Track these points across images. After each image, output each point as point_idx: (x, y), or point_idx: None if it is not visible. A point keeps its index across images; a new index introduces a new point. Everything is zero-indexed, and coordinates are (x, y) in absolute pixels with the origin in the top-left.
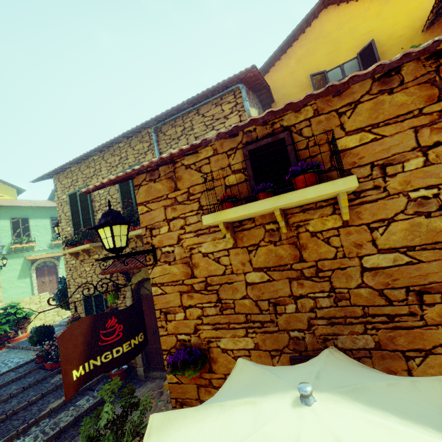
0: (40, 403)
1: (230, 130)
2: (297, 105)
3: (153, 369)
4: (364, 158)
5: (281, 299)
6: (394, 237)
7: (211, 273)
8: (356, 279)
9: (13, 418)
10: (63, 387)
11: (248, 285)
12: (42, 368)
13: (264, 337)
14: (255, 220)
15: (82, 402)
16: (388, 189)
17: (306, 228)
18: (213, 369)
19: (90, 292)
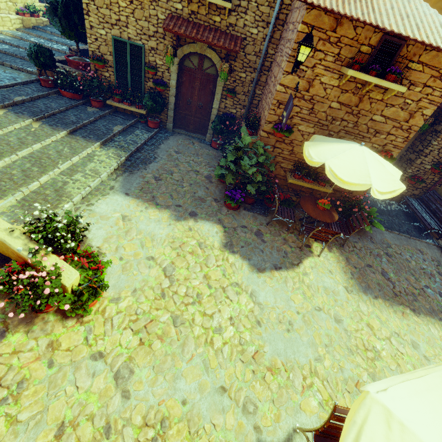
0: (100, 125)
1: (396, 33)
2: (424, 44)
3: (178, 128)
4: (411, 77)
5: (337, 118)
6: (388, 112)
7: (318, 94)
8: (366, 121)
9: (89, 129)
10: (106, 119)
11: (330, 107)
12: (58, 94)
13: (320, 130)
14: (356, 79)
15: (138, 133)
16: (404, 94)
17: (369, 94)
18: (288, 136)
19: (122, 35)
